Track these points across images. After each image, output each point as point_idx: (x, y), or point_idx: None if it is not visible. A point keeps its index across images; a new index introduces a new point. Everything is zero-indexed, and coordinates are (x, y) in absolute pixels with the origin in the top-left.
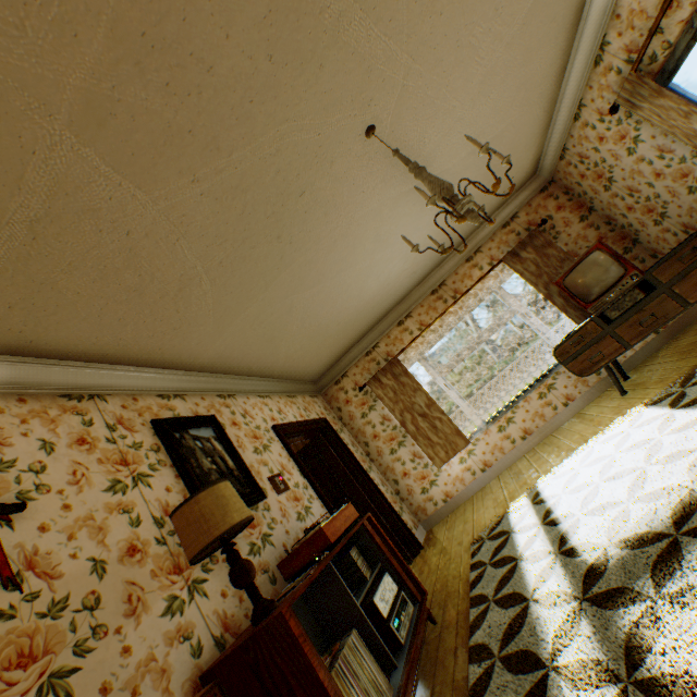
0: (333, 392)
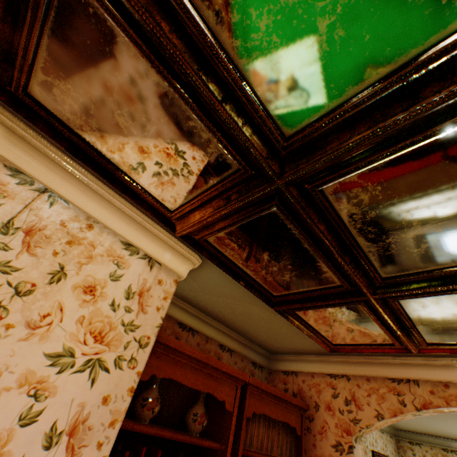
0: (404, 444)
